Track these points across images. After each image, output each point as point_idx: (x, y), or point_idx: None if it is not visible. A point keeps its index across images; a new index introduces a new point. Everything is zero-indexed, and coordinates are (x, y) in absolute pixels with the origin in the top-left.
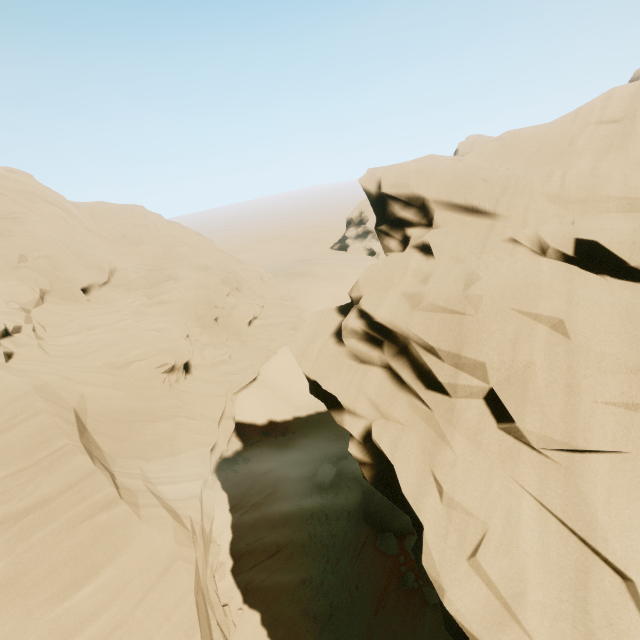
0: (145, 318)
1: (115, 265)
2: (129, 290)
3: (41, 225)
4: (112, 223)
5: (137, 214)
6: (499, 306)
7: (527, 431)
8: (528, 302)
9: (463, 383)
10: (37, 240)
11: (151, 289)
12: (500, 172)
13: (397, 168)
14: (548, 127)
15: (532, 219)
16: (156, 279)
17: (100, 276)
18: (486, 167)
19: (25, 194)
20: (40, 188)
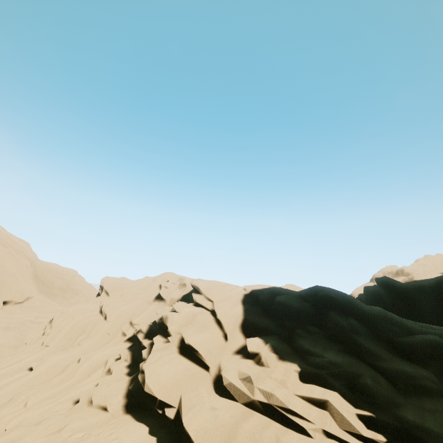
0: (22, 327)
1: (34, 295)
2: (29, 310)
3: (13, 266)
4: (52, 274)
5: (69, 274)
6: (71, 312)
7: (45, 341)
8: (76, 312)
9: (48, 330)
10: (4, 272)
11: (42, 313)
12: (121, 285)
13: (108, 278)
14: (151, 278)
15: (112, 298)
16: (49, 309)
17: (20, 298)
18: (123, 283)
19: (19, 251)
20: (28, 250)
